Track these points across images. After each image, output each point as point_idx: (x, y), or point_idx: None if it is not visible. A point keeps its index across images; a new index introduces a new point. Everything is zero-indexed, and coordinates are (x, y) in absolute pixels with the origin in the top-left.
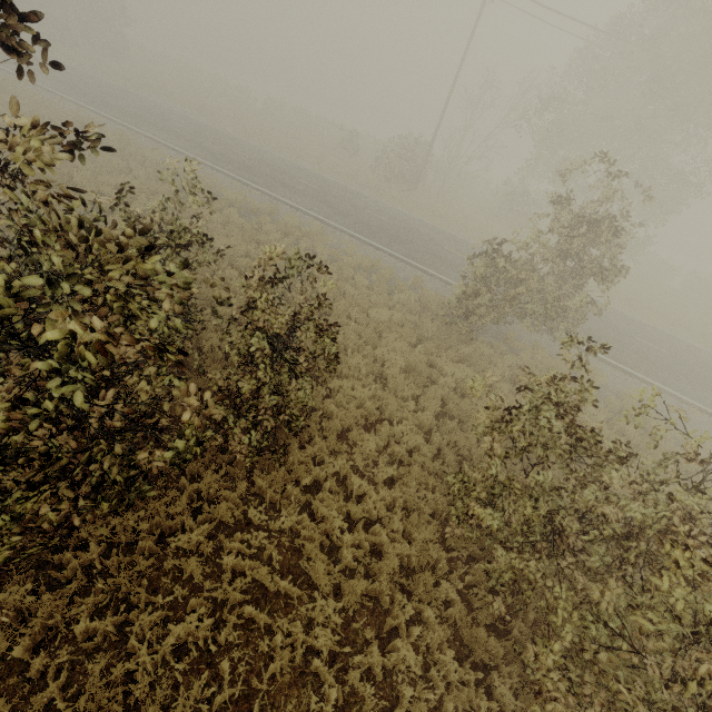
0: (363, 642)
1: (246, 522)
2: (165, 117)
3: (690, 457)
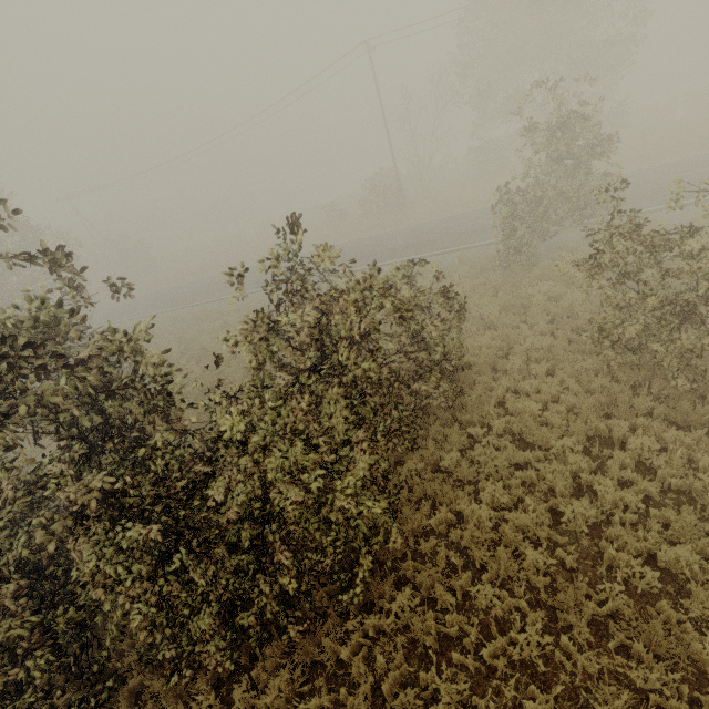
0: (606, 459)
1: (474, 443)
2: (212, 283)
3: None
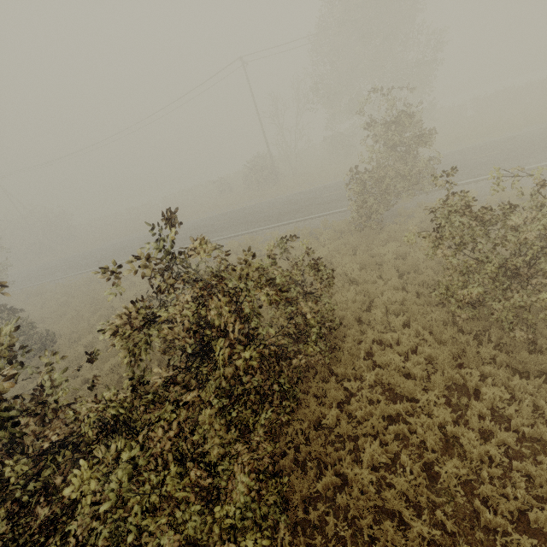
0: (465, 407)
1: (350, 395)
2: (123, 247)
3: (543, 185)
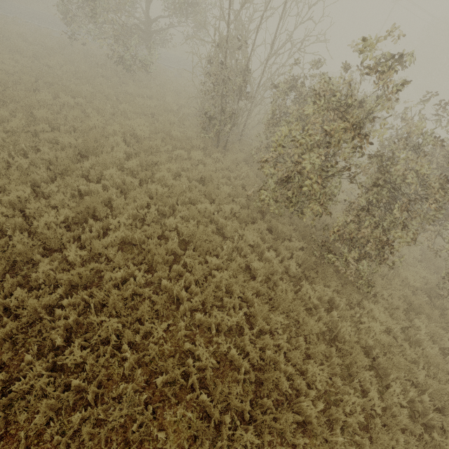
0: None
1: None
2: None
3: None
